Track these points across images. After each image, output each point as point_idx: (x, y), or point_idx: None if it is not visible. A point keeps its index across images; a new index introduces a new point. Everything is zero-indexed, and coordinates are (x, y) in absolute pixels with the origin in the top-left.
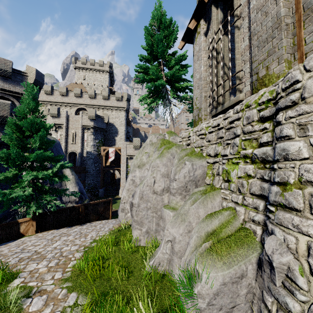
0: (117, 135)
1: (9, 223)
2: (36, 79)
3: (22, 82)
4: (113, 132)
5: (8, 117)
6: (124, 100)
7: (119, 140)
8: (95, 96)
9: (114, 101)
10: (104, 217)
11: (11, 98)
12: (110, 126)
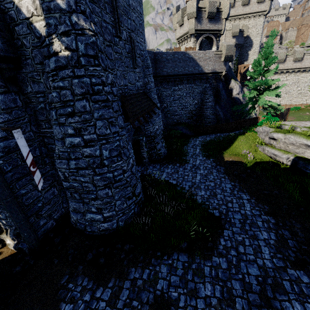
0: (250, 49)
1: (254, 118)
2: (228, 12)
3: (218, 19)
4: (247, 46)
5: (232, 55)
6: (267, 1)
7: (252, 54)
8: (233, 3)
9: (254, 6)
10: (284, 120)
11: (212, 36)
12: (244, 39)
